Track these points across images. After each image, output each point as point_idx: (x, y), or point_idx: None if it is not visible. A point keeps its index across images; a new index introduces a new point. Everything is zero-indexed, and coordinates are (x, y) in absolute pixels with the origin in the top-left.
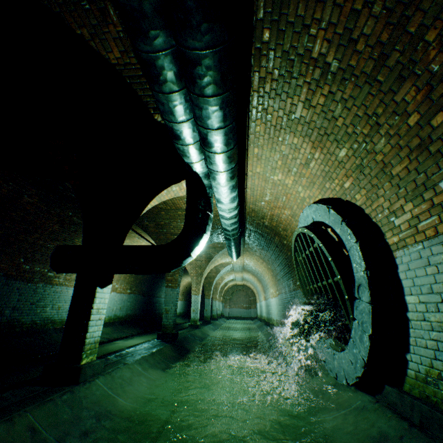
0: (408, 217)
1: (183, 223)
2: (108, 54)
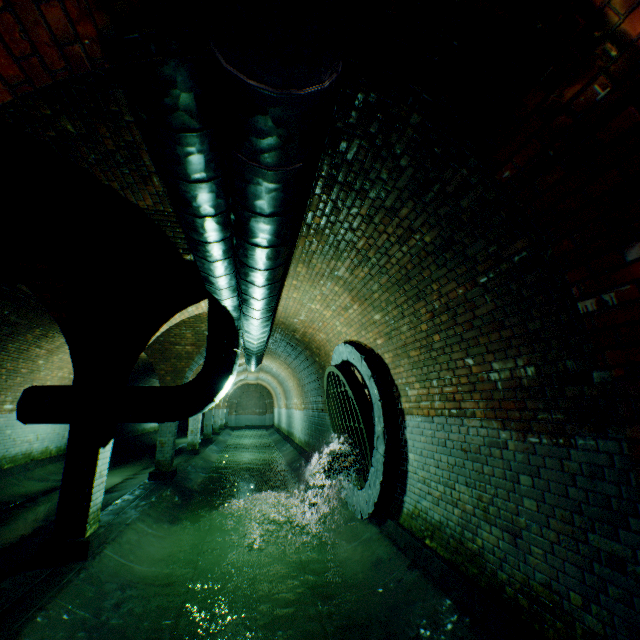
0: (416, 394)
1: (189, 331)
2: (138, 201)
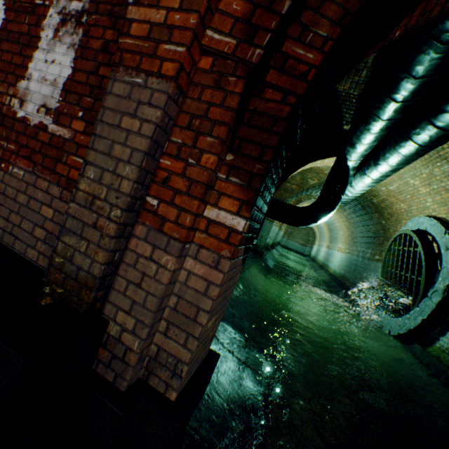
0: None
1: (298, 176)
2: (338, 86)
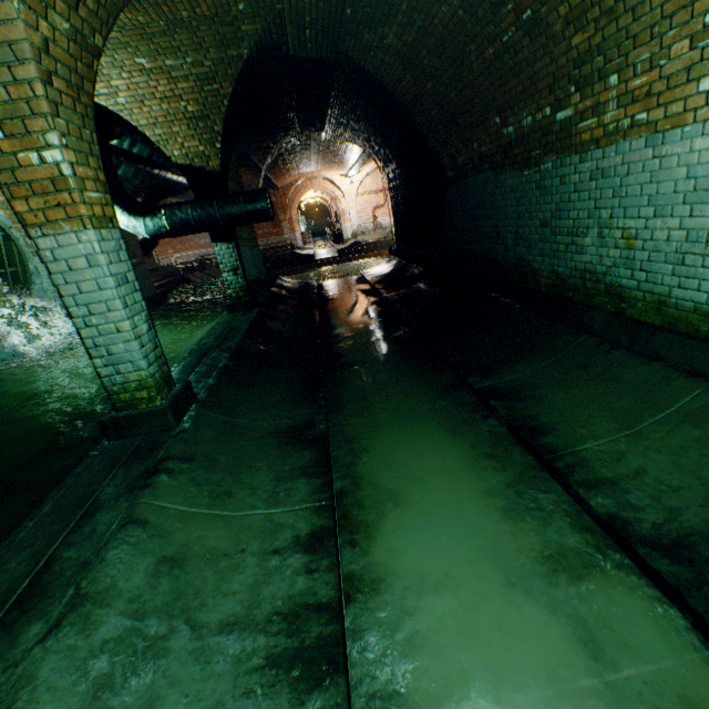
0: None
1: None
2: None
